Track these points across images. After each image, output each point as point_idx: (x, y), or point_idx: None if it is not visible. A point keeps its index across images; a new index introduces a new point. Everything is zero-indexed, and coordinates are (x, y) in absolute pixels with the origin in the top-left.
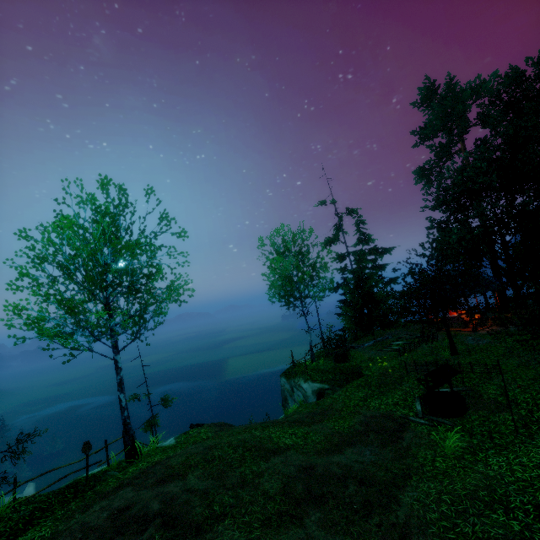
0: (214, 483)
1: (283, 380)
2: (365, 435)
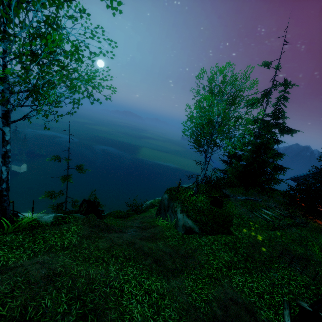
0: None
1: (164, 196)
2: None
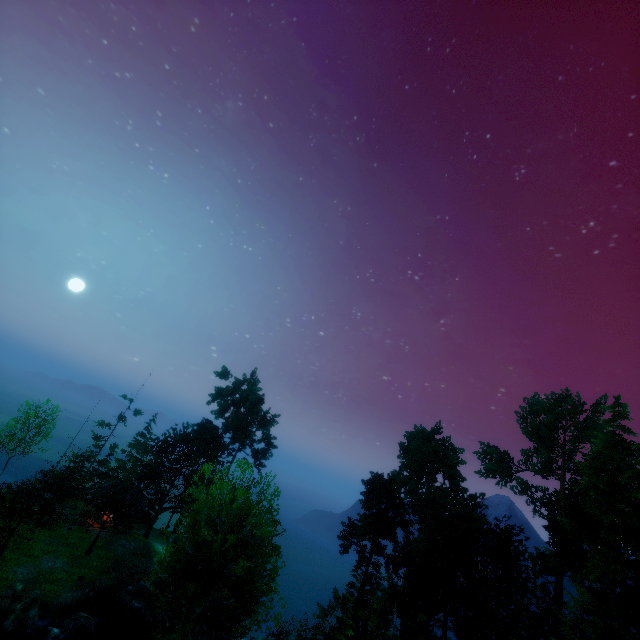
0: None
1: None
2: None
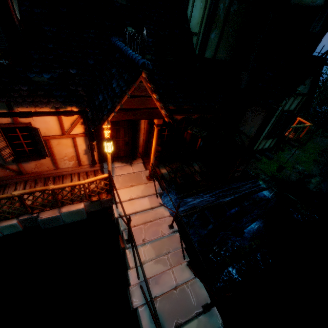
0: None
1: None
2: None
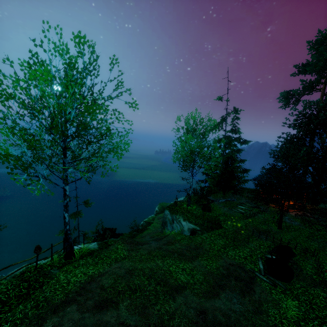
0: (141, 319)
1: (167, 212)
2: (229, 280)
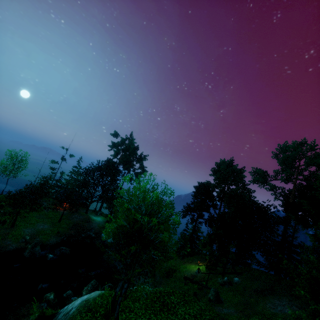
0: None
1: None
2: None
